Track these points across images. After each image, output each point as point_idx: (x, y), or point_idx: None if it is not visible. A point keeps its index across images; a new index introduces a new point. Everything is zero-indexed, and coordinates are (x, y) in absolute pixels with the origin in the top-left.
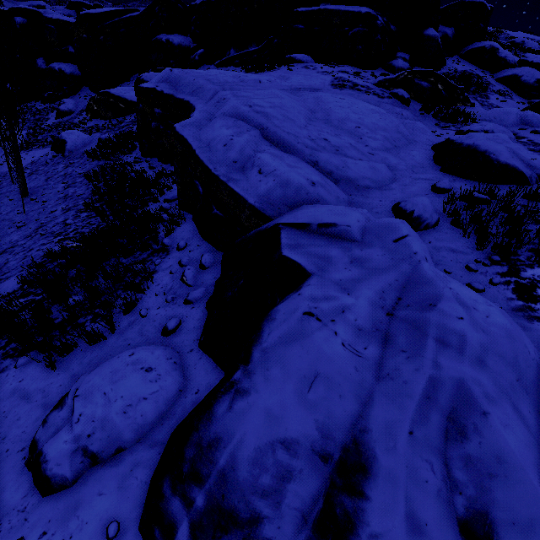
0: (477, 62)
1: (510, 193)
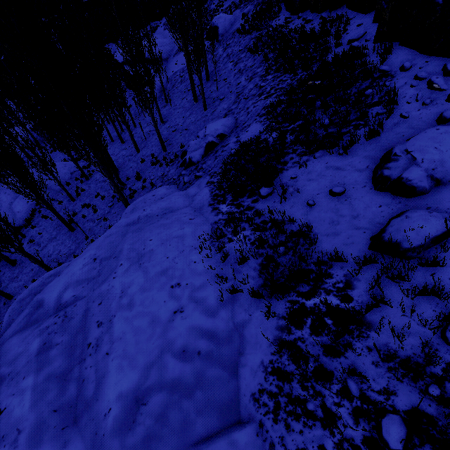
0: None
1: None
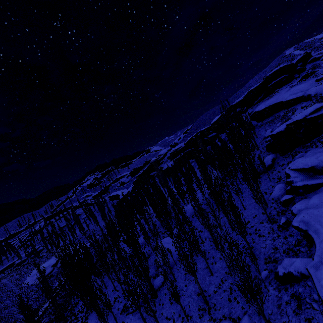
0: (312, 62)
1: None
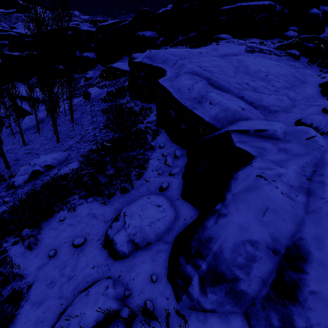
0: None
1: None
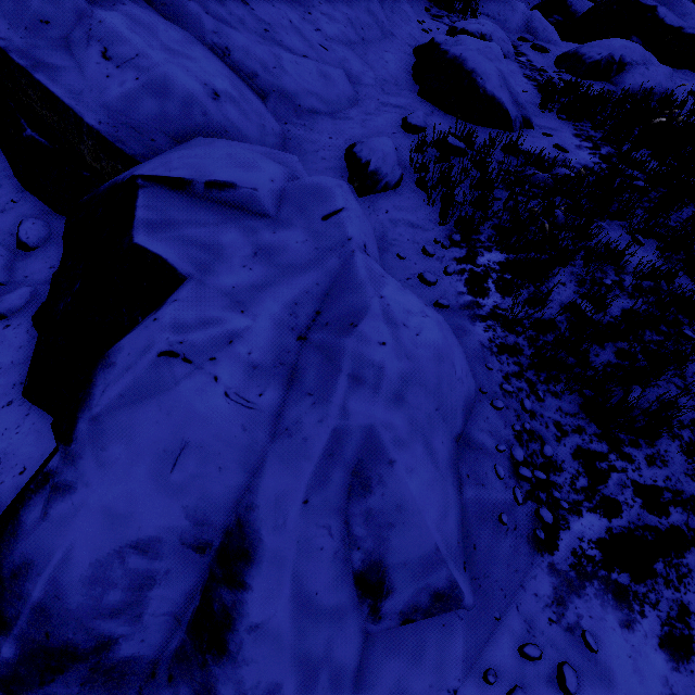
0: None
1: (490, 142)
